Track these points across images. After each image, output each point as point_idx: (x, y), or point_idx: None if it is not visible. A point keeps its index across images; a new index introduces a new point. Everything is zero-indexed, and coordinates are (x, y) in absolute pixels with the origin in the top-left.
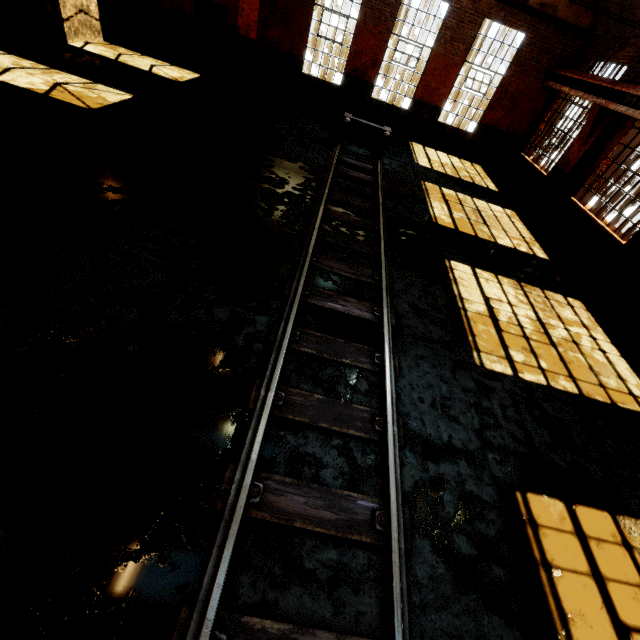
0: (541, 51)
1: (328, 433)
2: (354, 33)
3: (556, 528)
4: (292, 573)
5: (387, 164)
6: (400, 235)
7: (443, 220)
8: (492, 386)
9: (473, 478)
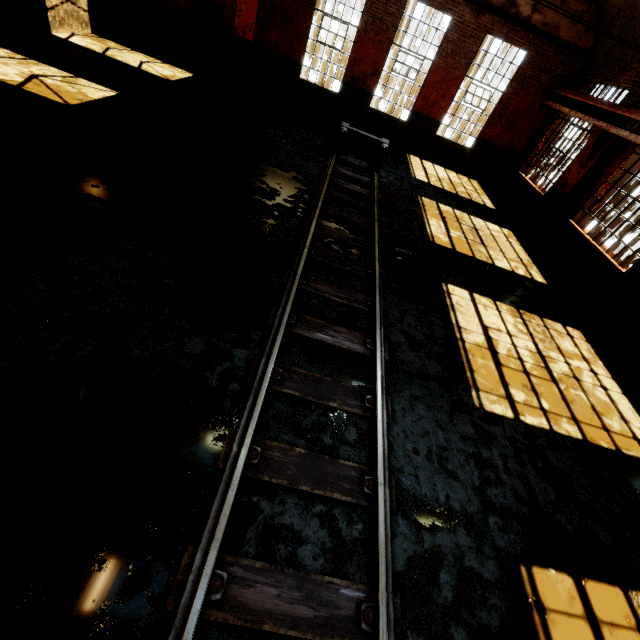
0: (542, 70)
1: (309, 497)
2: (354, 41)
3: (565, 612)
4: None
5: (384, 177)
6: (396, 255)
7: (440, 239)
8: (492, 432)
9: (473, 550)
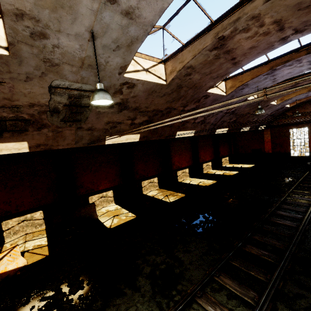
0: None
1: (292, 210)
2: (308, 141)
3: None
4: (282, 218)
5: None
6: None
7: None
8: None
9: None
